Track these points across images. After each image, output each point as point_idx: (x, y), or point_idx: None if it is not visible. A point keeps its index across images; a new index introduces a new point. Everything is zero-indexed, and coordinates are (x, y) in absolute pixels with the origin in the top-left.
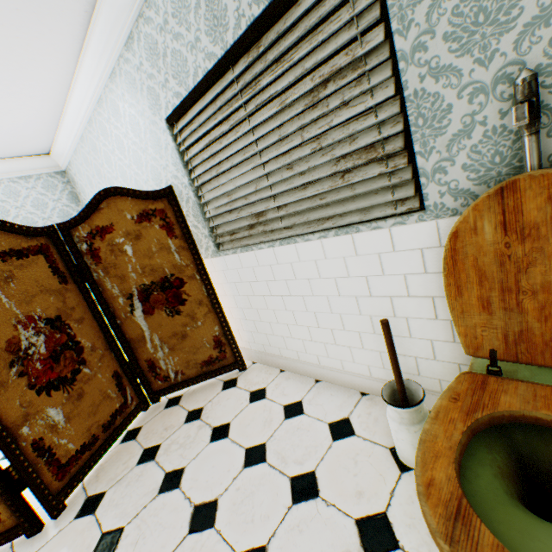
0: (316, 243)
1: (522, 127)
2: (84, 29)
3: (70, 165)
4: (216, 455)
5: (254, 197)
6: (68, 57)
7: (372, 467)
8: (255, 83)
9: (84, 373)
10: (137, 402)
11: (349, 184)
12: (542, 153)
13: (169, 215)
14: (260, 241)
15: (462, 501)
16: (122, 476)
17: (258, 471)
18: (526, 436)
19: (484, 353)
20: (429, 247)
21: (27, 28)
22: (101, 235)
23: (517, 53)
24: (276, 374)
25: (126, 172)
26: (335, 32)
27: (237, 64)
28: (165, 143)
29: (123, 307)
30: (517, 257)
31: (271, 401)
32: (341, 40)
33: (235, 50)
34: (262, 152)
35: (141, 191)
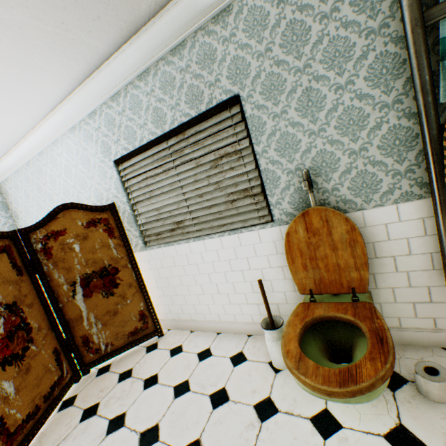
0: (217, 239)
1: (307, 189)
2: (58, 102)
3: (6, 180)
4: (151, 397)
5: (176, 212)
6: (39, 114)
7: (259, 375)
8: (181, 150)
9: (31, 349)
10: (71, 374)
11: (236, 207)
12: (316, 199)
13: (111, 222)
14: (179, 239)
15: (301, 353)
16: (68, 434)
17: (186, 397)
18: (329, 330)
19: (307, 291)
20: (277, 240)
21: (18, 99)
22: (55, 236)
23: (301, 160)
24: (188, 334)
25: (69, 190)
26: (226, 137)
27: (170, 139)
28: (110, 175)
29: (67, 292)
30: (314, 243)
31: (187, 352)
32: (229, 141)
33: (170, 134)
34: (183, 186)
35: (91, 206)
